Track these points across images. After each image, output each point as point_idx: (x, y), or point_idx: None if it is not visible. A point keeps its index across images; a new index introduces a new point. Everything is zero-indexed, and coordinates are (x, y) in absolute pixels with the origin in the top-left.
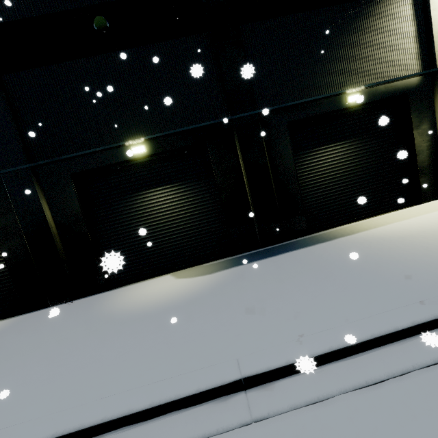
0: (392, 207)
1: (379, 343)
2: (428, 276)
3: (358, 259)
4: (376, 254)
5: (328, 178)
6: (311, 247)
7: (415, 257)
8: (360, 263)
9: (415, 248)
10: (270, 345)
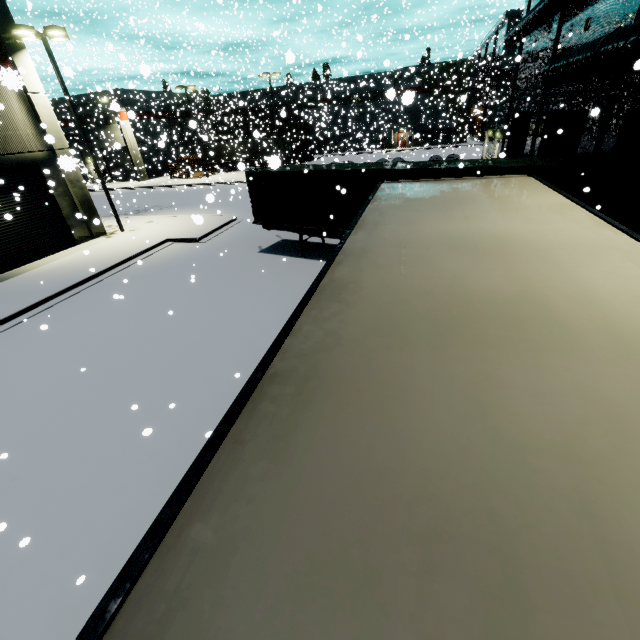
0: (58, 249)
1: (31, 308)
2: (57, 283)
3: (26, 285)
4: (37, 281)
5: None
6: None
7: (56, 277)
8: (27, 287)
9: (58, 273)
10: None
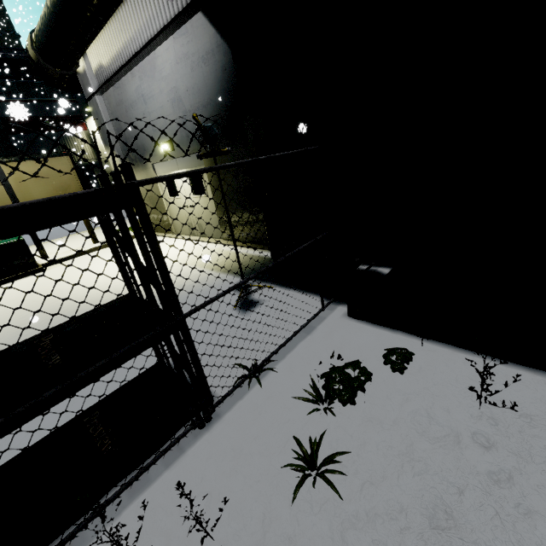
0: None
1: None
2: None
3: None
4: None
5: None
6: None
7: None
8: None
9: None
10: None
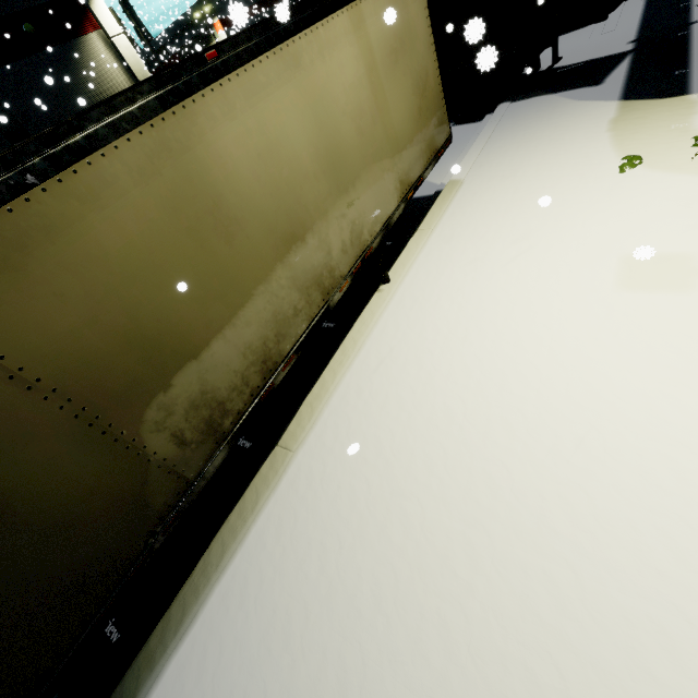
0: None
1: None
2: None
3: None
4: None
5: None
6: None
7: None
8: None
9: None
10: None
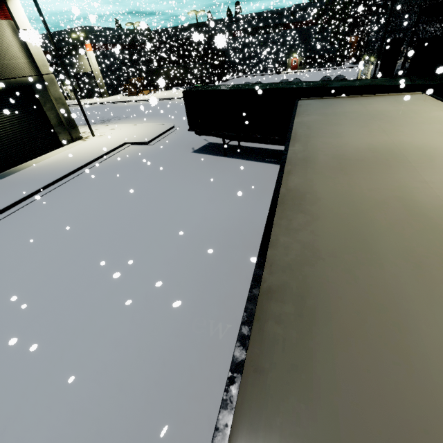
0: (49, 150)
1: (35, 193)
2: (51, 175)
3: (30, 176)
4: (37, 173)
5: (0, 136)
6: (6, 178)
7: (50, 171)
8: (31, 177)
9: (51, 168)
10: (0, 206)
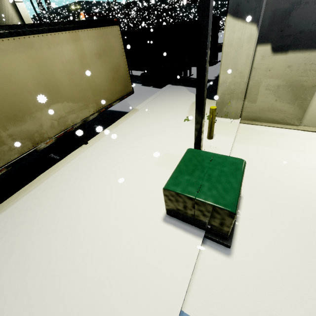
0: None
1: None
2: None
3: None
4: None
5: None
6: None
7: None
8: None
9: None
10: None
